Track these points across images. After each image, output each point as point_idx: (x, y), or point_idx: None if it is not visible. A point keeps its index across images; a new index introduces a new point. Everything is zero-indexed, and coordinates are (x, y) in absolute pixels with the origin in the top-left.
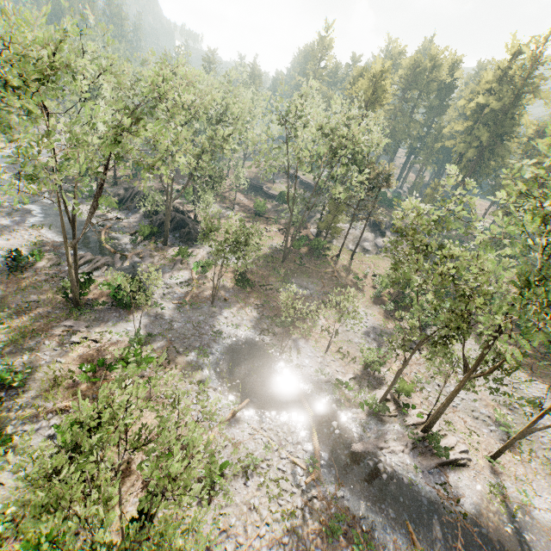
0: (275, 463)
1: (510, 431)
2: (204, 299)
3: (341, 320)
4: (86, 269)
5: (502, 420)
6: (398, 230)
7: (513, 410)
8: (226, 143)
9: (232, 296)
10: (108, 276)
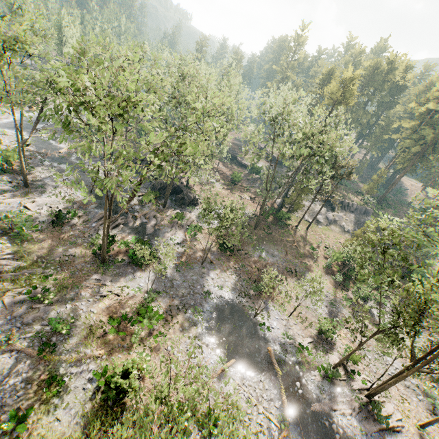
0: (255, 417)
1: (436, 404)
2: (195, 260)
3: (307, 296)
4: None
5: (428, 392)
6: (371, 240)
7: (437, 383)
8: (226, 137)
9: (216, 258)
10: (124, 235)
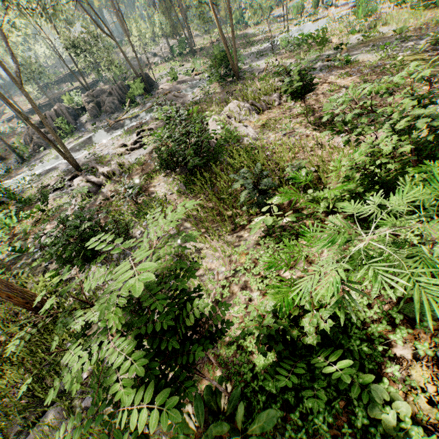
0: None
1: None
2: None
3: None
4: (181, 100)
5: None
6: None
7: None
8: None
9: None
10: (195, 91)
